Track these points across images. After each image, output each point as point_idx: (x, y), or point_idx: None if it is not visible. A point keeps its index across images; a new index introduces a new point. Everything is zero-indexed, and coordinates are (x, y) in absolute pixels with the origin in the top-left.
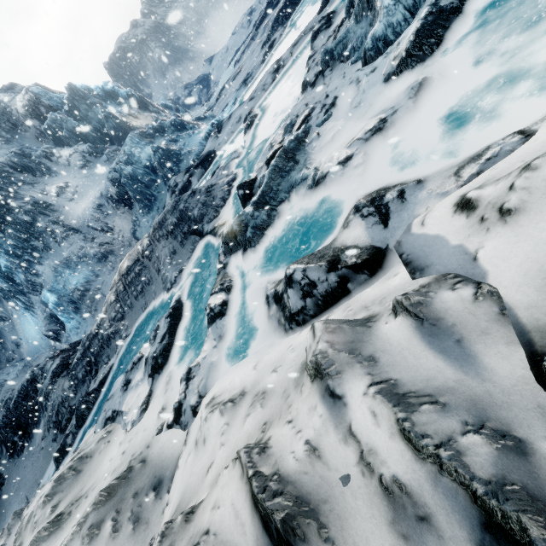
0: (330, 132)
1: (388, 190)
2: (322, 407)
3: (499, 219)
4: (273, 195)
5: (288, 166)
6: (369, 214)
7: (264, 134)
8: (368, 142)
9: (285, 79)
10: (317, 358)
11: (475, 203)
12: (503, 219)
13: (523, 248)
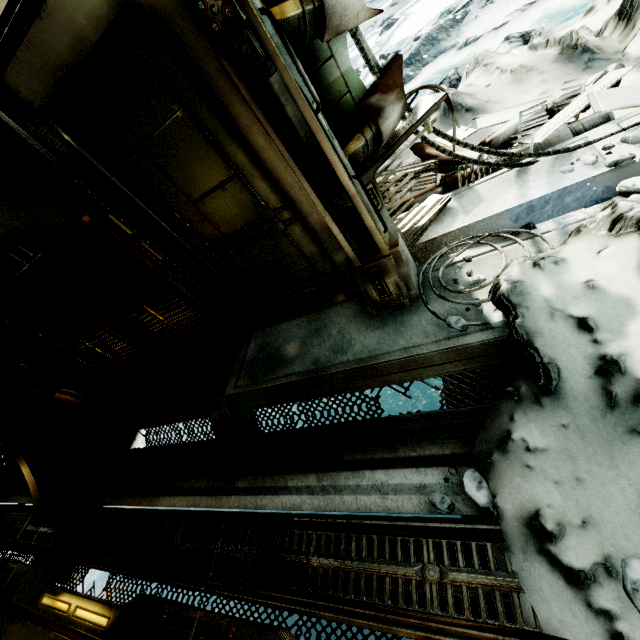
0: (489, 14)
1: (534, 29)
2: (477, 74)
3: (606, 5)
4: (420, 58)
5: (441, 37)
6: (516, 40)
7: (404, 36)
8: (524, 12)
9: None
10: (480, 54)
11: (595, 6)
12: (608, 4)
13: (612, 10)
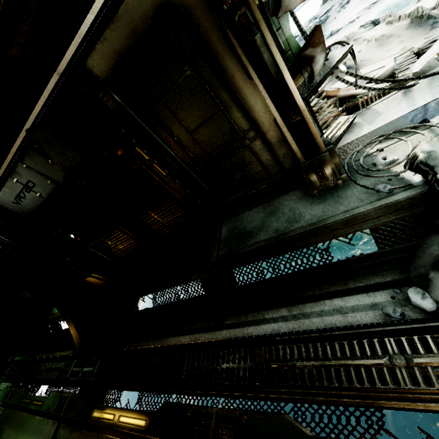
0: (344, 15)
1: (380, 17)
2: None
3: None
4: None
5: None
6: (369, 25)
7: None
8: (370, 9)
9: (304, 8)
10: (350, 34)
11: None
12: None
13: None
